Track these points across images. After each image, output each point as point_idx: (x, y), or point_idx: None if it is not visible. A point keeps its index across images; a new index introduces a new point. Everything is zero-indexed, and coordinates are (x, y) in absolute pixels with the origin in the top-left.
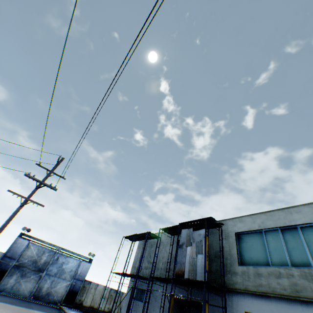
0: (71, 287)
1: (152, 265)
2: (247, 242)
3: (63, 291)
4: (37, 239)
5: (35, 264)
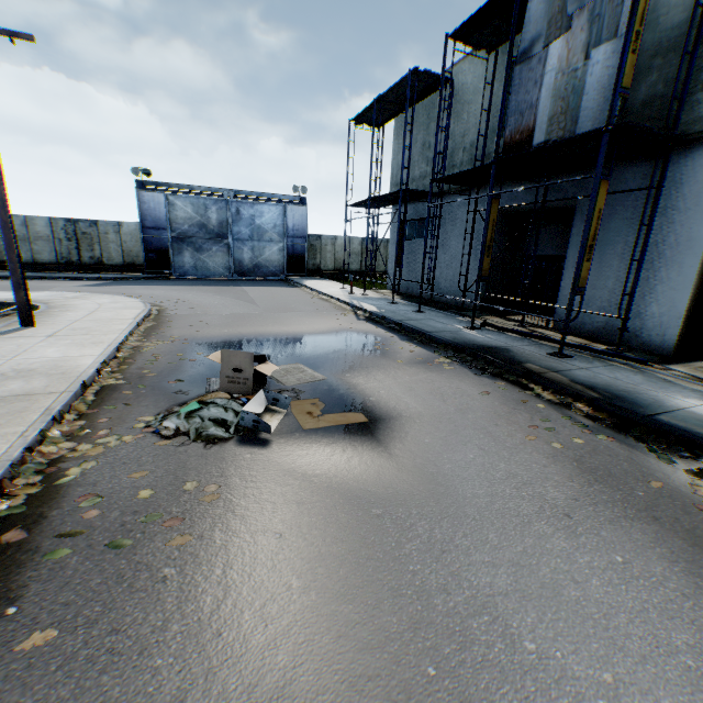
0: (290, 251)
1: (435, 154)
2: None
3: (278, 259)
4: (176, 187)
5: (205, 230)
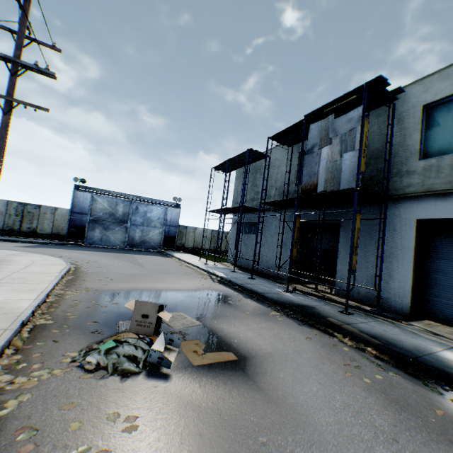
0: (166, 234)
1: (262, 190)
2: (448, 116)
3: (158, 238)
4: (100, 190)
5: (113, 217)
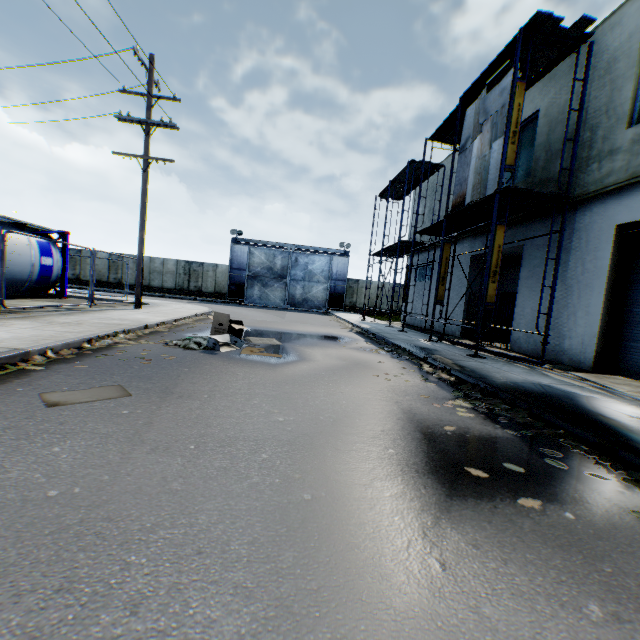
0: (332, 291)
1: (417, 214)
2: None
3: (322, 296)
4: (256, 242)
5: (271, 272)
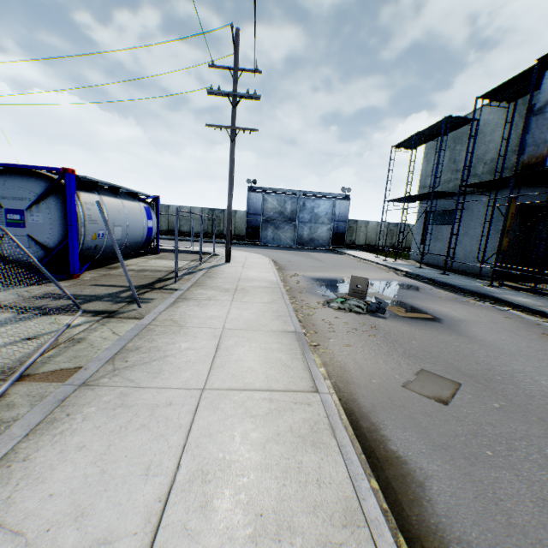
0: (334, 231)
1: (463, 169)
2: None
3: (326, 235)
4: (269, 189)
5: (282, 215)
